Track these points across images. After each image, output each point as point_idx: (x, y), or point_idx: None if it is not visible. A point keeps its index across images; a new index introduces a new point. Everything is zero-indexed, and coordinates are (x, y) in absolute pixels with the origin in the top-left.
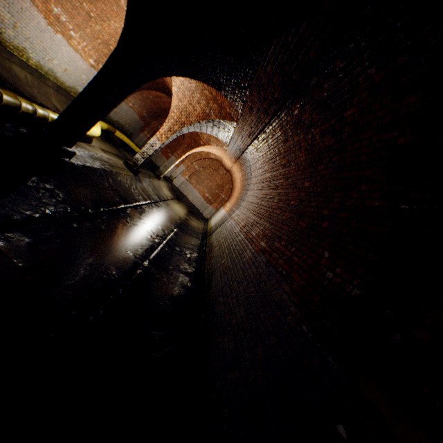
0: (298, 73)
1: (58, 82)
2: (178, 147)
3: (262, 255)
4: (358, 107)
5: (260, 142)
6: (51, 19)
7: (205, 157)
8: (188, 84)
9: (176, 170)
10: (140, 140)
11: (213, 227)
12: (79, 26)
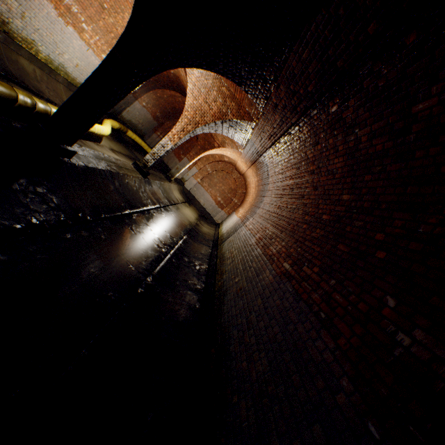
0: (346, 56)
1: (69, 77)
2: (191, 148)
3: (287, 281)
4: (439, 98)
5: (282, 145)
6: (62, 10)
7: (218, 160)
8: (204, 81)
9: (188, 172)
10: (153, 141)
11: (225, 234)
12: (91, 18)
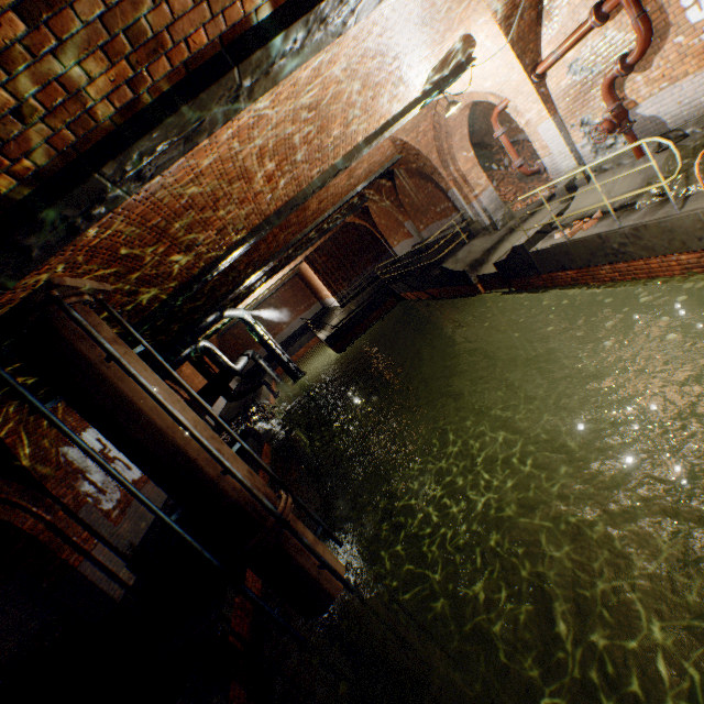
0: None
1: None
2: None
3: None
4: None
5: None
6: None
7: None
8: None
9: None
10: None
11: None
12: None
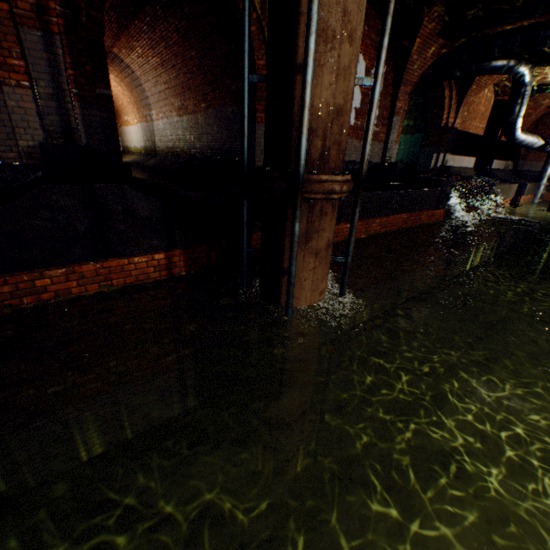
0: None
1: None
2: None
3: (209, 109)
4: (189, 8)
5: (126, 38)
6: None
7: None
8: None
9: None
10: None
11: (147, 144)
12: None
